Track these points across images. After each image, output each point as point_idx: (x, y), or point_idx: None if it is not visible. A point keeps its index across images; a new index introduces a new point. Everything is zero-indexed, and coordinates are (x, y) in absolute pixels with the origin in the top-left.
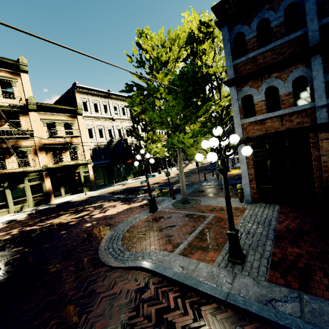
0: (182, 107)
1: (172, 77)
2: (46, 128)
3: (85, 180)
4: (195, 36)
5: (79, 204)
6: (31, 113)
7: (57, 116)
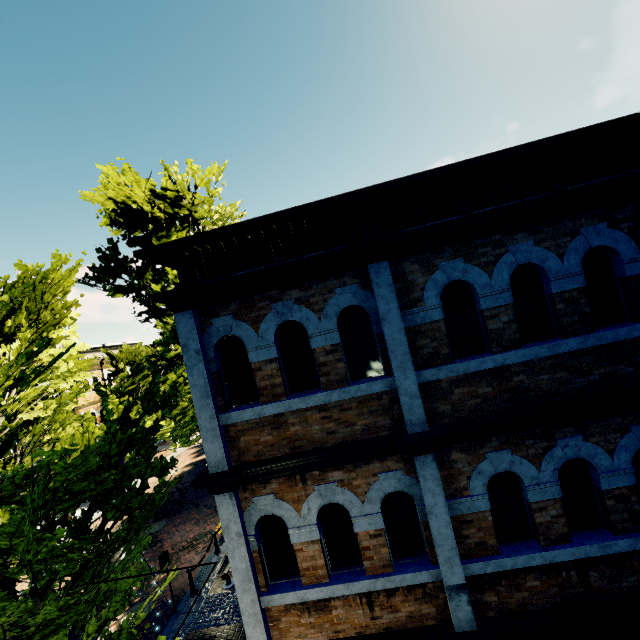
0: (18, 611)
1: (47, 361)
2: None
3: None
4: (146, 212)
5: None
6: None
7: None
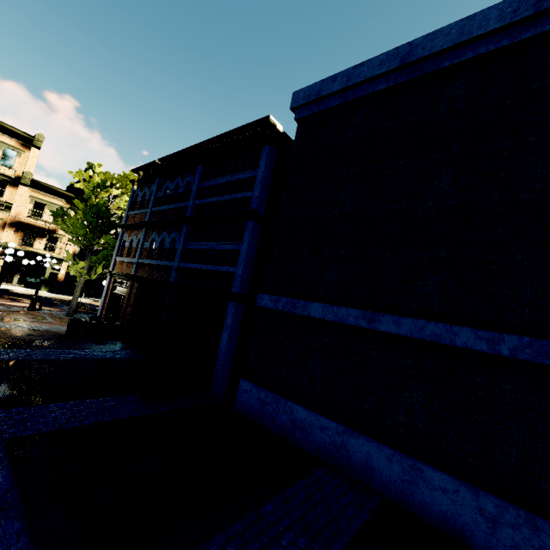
0: (86, 231)
1: None
2: (32, 206)
3: (51, 278)
4: None
5: (9, 294)
6: (21, 187)
7: (52, 199)
